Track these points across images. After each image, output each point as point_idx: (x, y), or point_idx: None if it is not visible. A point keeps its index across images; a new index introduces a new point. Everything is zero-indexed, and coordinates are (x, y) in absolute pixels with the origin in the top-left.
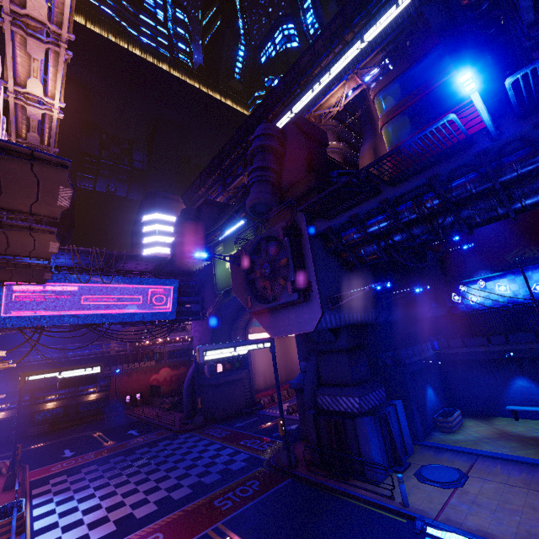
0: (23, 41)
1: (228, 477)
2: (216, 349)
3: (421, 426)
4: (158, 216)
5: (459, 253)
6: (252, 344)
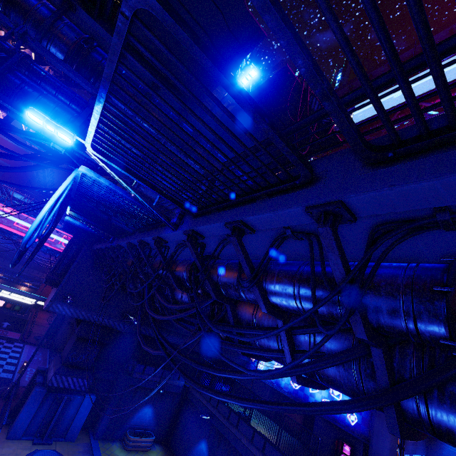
0: None
1: None
2: (8, 290)
3: (105, 428)
4: None
5: None
6: (42, 300)
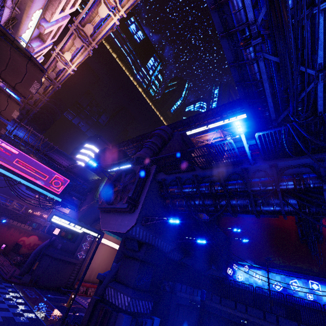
0: (75, 38)
1: (6, 324)
2: (63, 218)
3: None
4: (94, 147)
5: (240, 243)
6: (88, 229)
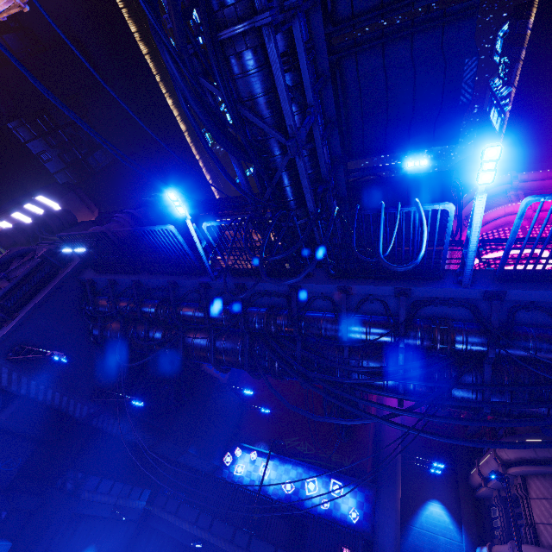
0: None
1: None
2: None
3: None
4: (56, 206)
5: (259, 415)
6: None
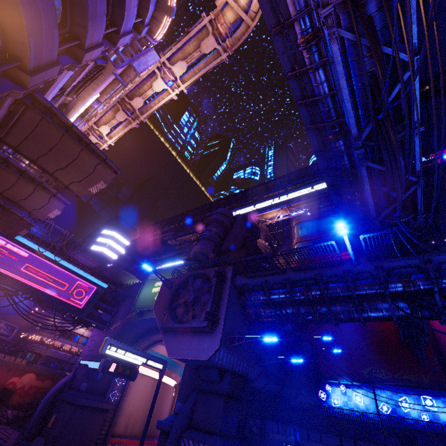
0: (117, 110)
1: None
2: (120, 347)
3: None
4: (116, 234)
5: (330, 355)
6: (148, 358)
